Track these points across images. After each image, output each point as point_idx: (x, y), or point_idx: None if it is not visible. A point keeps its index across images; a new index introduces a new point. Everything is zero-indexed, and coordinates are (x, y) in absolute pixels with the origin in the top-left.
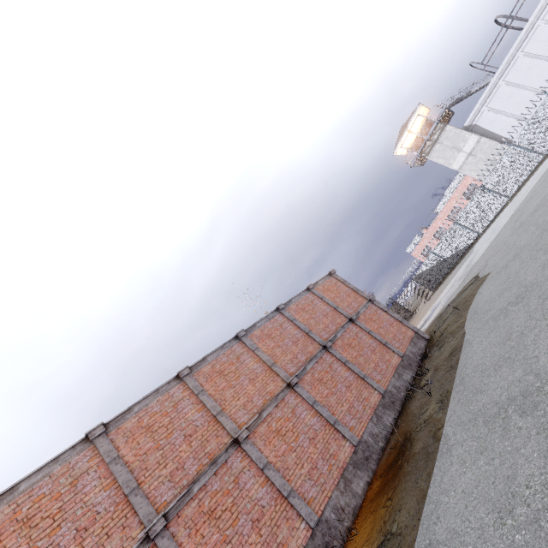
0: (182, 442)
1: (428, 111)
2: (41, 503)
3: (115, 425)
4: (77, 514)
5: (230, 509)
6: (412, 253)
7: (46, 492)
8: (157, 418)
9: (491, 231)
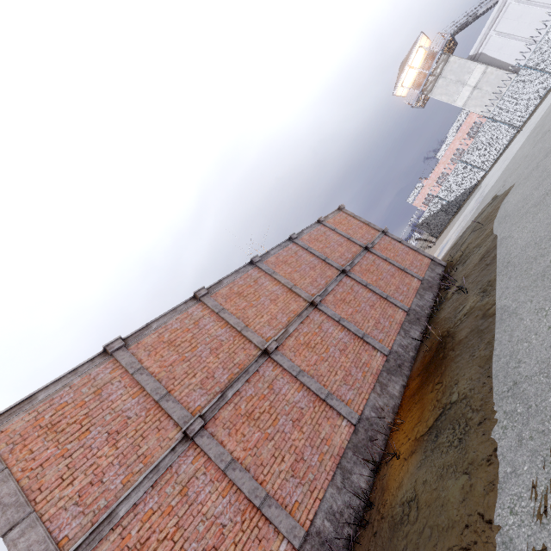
0: (209, 354)
1: (429, 44)
2: (64, 410)
3: (134, 341)
4: (106, 419)
5: (268, 411)
6: (413, 202)
7: (68, 401)
8: (179, 334)
9: (501, 162)
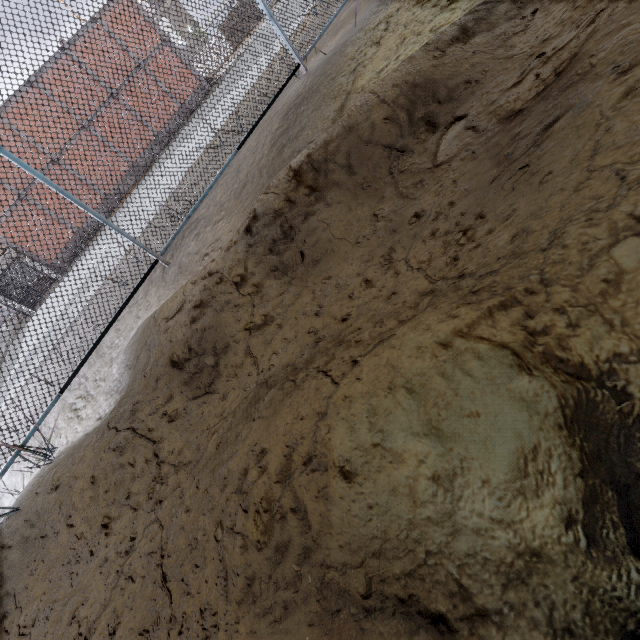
0: None
1: None
2: None
3: None
4: None
5: None
6: None
7: None
8: None
9: None
